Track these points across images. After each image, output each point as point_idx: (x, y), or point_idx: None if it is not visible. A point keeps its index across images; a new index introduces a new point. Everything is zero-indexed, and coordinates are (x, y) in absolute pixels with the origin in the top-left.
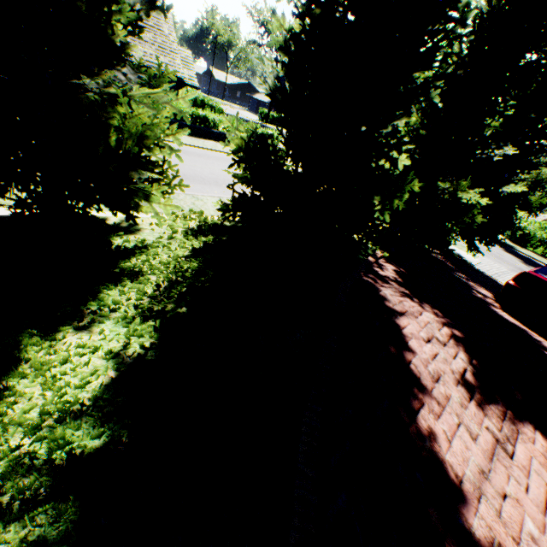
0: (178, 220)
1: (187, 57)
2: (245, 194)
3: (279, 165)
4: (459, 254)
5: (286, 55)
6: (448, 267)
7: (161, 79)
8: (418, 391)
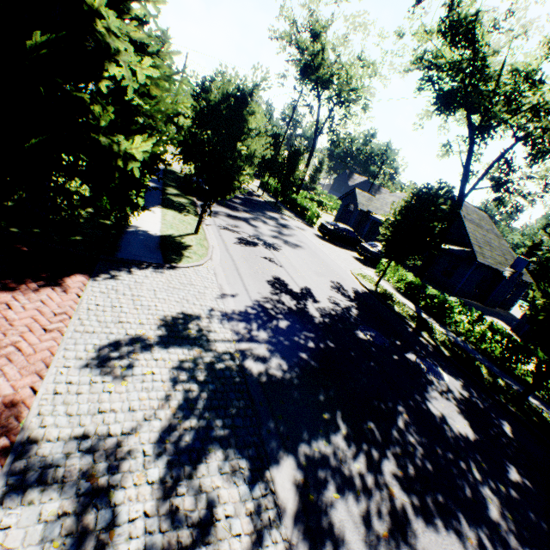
0: None
1: None
2: None
3: None
4: None
5: None
6: None
7: None
8: None
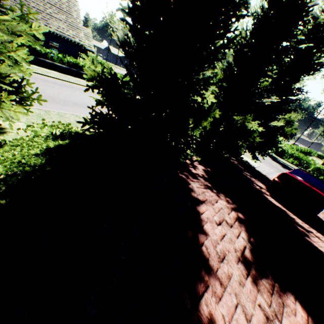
0: (45, 128)
1: (88, 33)
2: (102, 113)
3: (124, 93)
4: (247, 161)
5: (128, 15)
6: (240, 168)
7: (23, 15)
8: (205, 273)
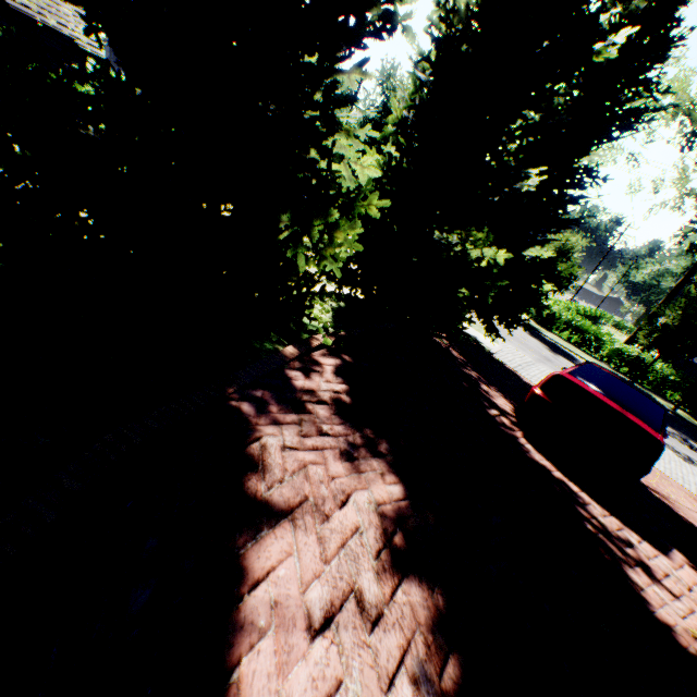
0: None
1: None
2: None
3: None
4: (476, 338)
5: None
6: (454, 359)
7: None
8: None
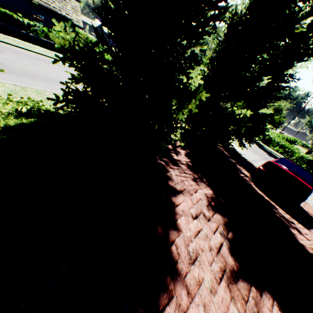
0: (10, 104)
1: (76, 7)
2: (78, 90)
3: (100, 67)
4: (234, 147)
5: None
6: (225, 155)
7: None
8: (171, 280)
